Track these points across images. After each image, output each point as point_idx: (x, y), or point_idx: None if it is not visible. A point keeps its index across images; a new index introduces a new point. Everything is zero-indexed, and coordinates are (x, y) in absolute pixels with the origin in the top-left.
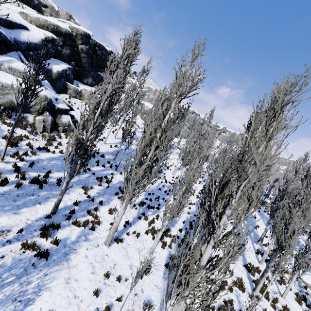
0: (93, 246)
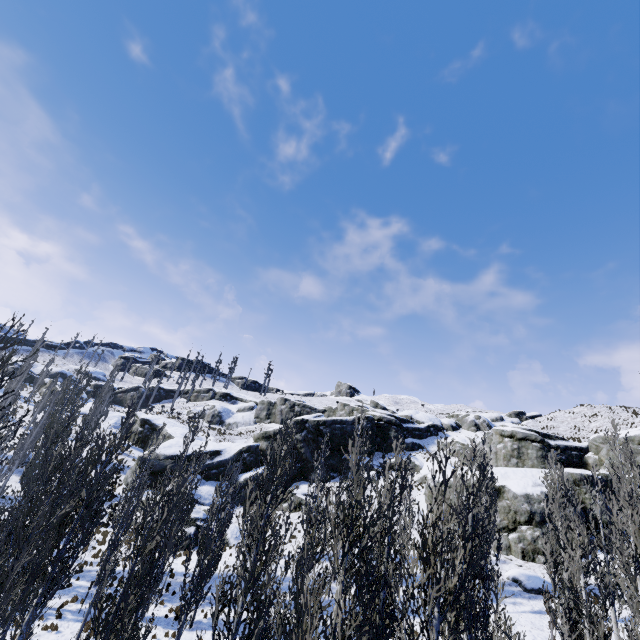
0: None
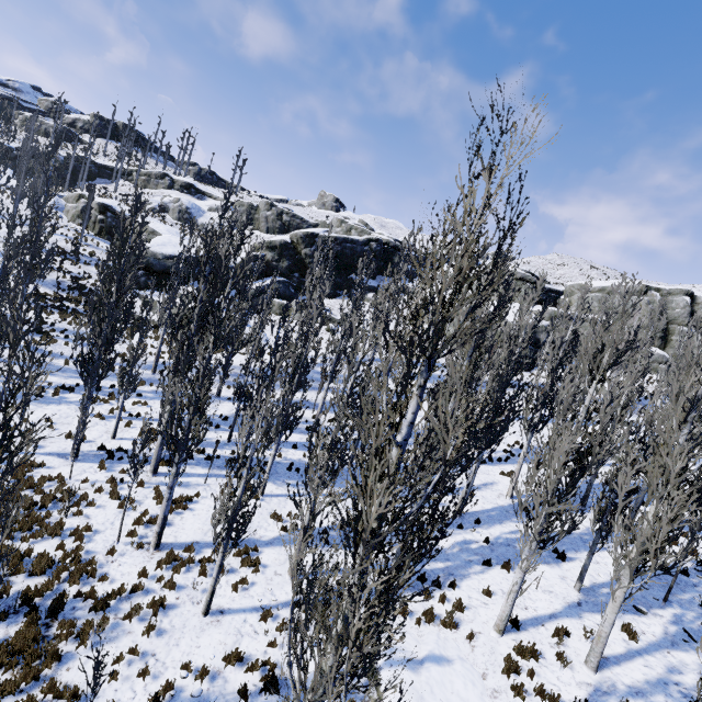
0: (76, 410)
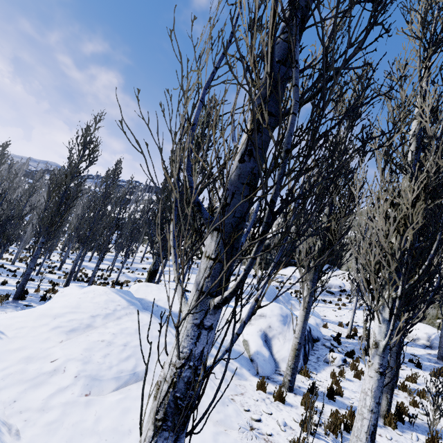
0: None
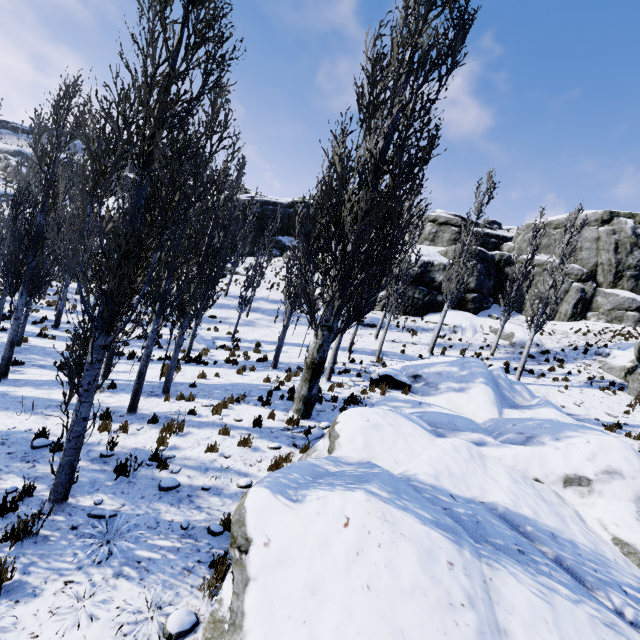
0: None
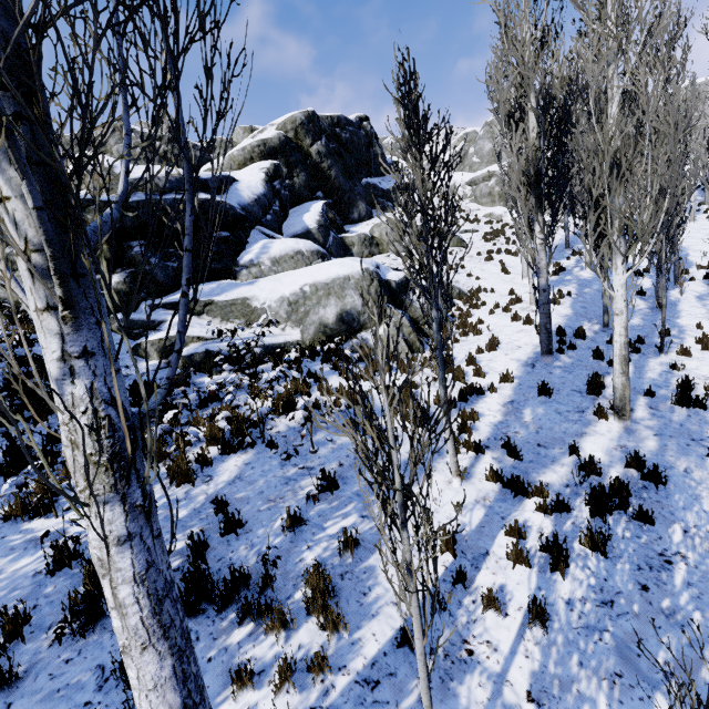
0: None
